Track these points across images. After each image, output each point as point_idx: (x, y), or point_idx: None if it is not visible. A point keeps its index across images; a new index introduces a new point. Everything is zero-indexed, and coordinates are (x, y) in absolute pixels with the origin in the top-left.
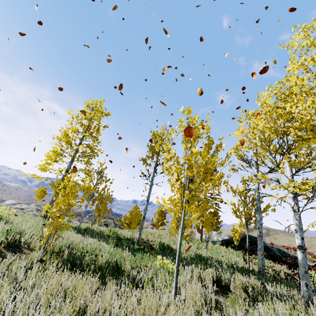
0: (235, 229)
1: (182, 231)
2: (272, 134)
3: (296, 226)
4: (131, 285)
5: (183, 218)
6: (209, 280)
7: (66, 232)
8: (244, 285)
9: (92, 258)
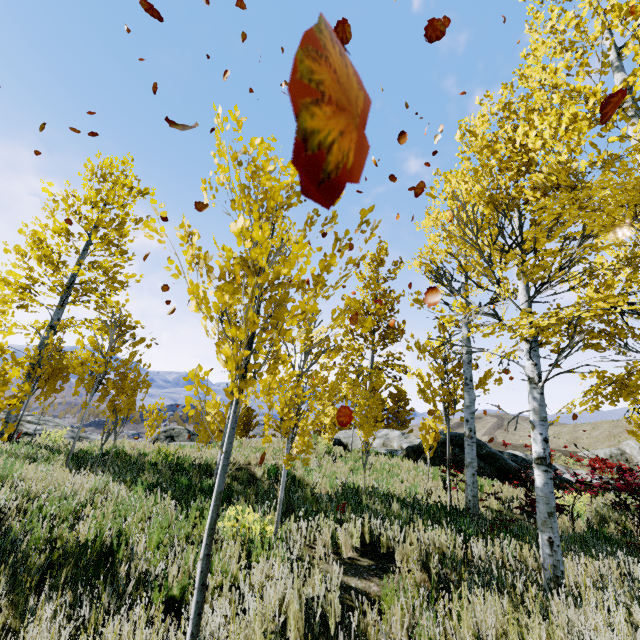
0: (426, 425)
1: (228, 458)
2: (486, 207)
3: (533, 414)
4: (101, 610)
5: (231, 425)
6: (349, 549)
7: (31, 469)
8: (424, 551)
9: (40, 537)
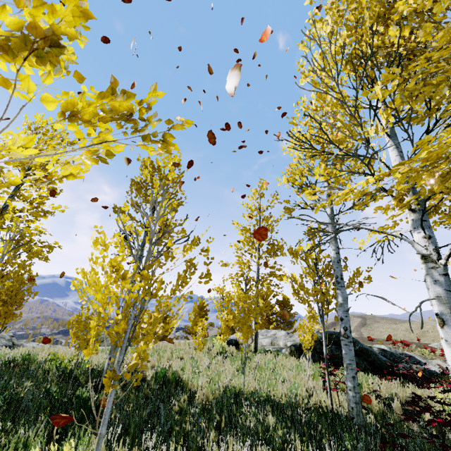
0: (303, 325)
1: None
2: (344, 68)
3: (438, 304)
4: None
5: None
6: None
7: None
8: None
9: None
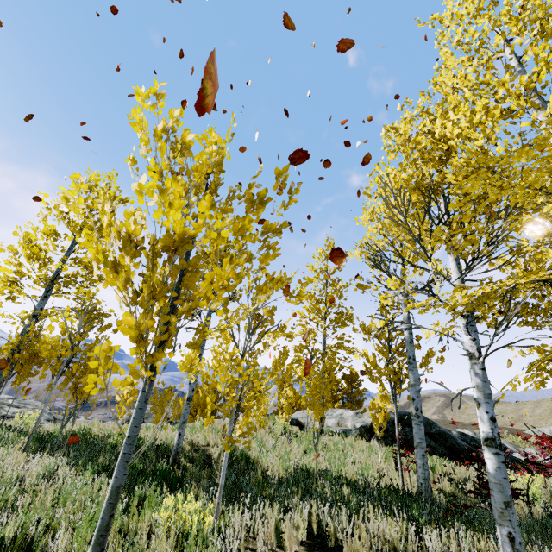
0: (375, 405)
1: (130, 445)
2: (413, 192)
3: (476, 391)
4: None
5: (139, 405)
6: (293, 543)
7: None
8: (373, 546)
9: None
